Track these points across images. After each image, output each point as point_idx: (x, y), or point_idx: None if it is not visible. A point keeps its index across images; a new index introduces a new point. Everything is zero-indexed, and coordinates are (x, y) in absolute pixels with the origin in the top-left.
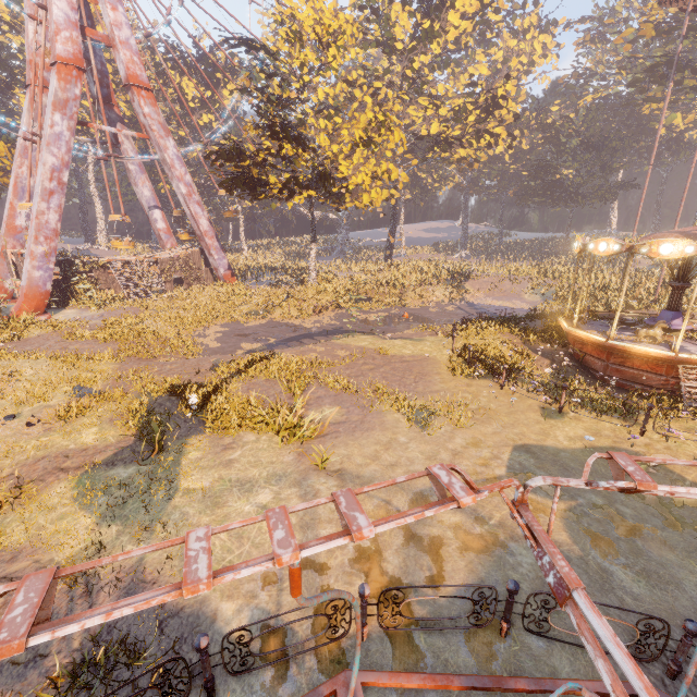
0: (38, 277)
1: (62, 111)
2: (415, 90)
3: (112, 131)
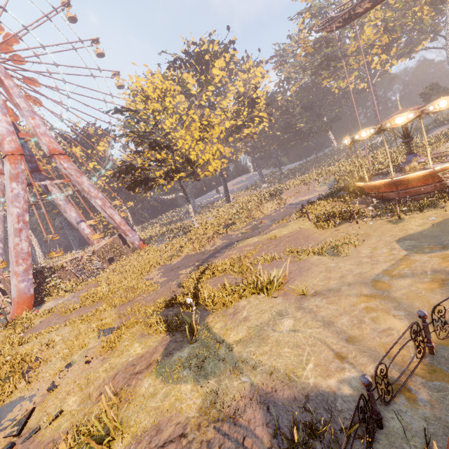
0: (23, 287)
1: (16, 180)
2: (211, 109)
3: (48, 183)
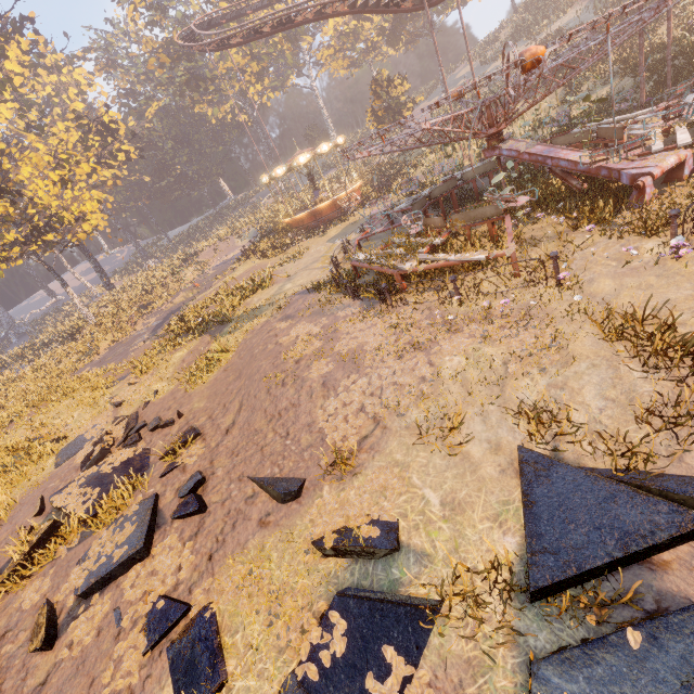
0: None
1: None
2: (35, 134)
3: None
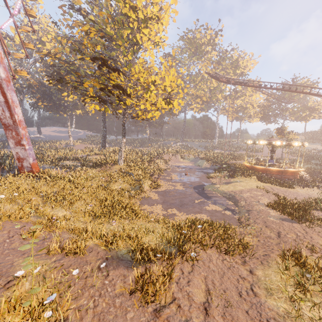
0: None
1: None
2: None
3: None
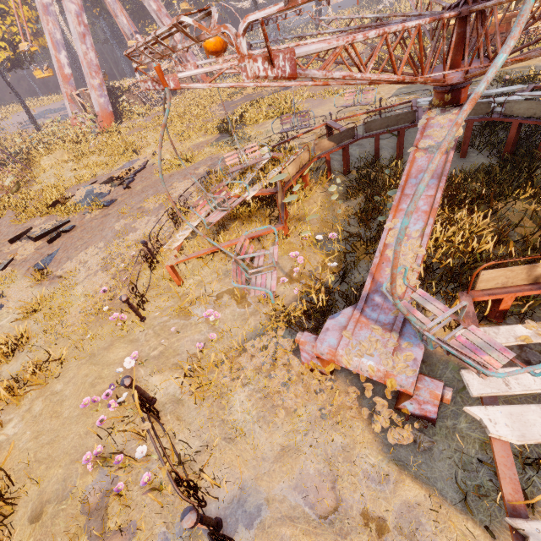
0: (103, 102)
1: None
2: None
3: None
